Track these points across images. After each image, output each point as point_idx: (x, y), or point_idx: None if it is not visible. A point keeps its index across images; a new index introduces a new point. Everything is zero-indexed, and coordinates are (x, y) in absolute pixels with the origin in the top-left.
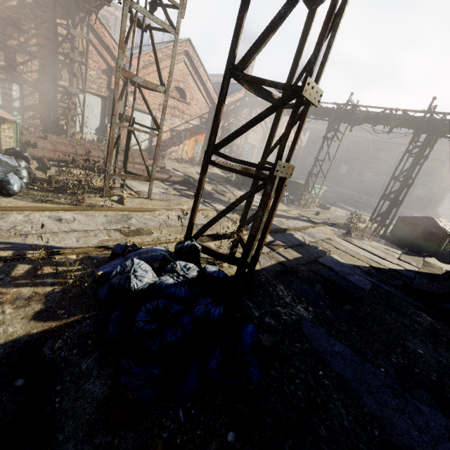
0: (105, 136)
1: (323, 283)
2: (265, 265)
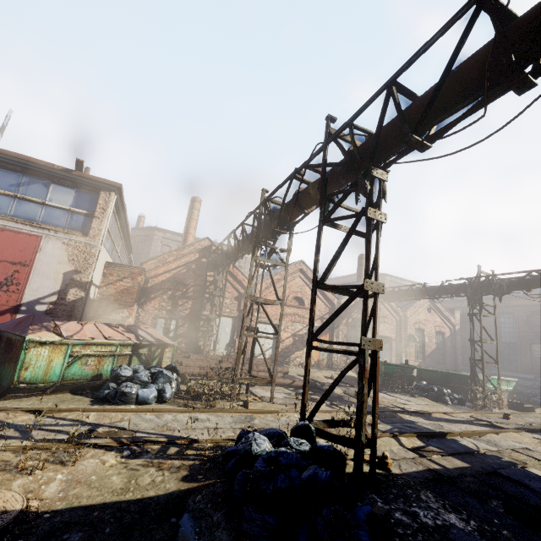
0: (233, 349)
1: (505, 499)
2: (407, 470)
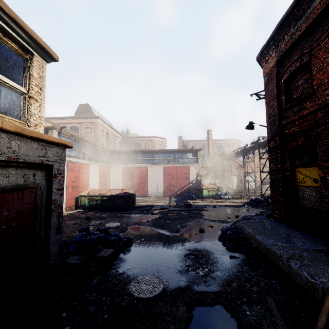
0: (239, 187)
1: None
2: None
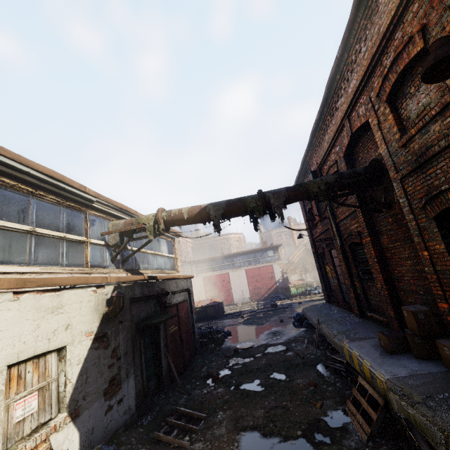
0: None
1: None
2: None
